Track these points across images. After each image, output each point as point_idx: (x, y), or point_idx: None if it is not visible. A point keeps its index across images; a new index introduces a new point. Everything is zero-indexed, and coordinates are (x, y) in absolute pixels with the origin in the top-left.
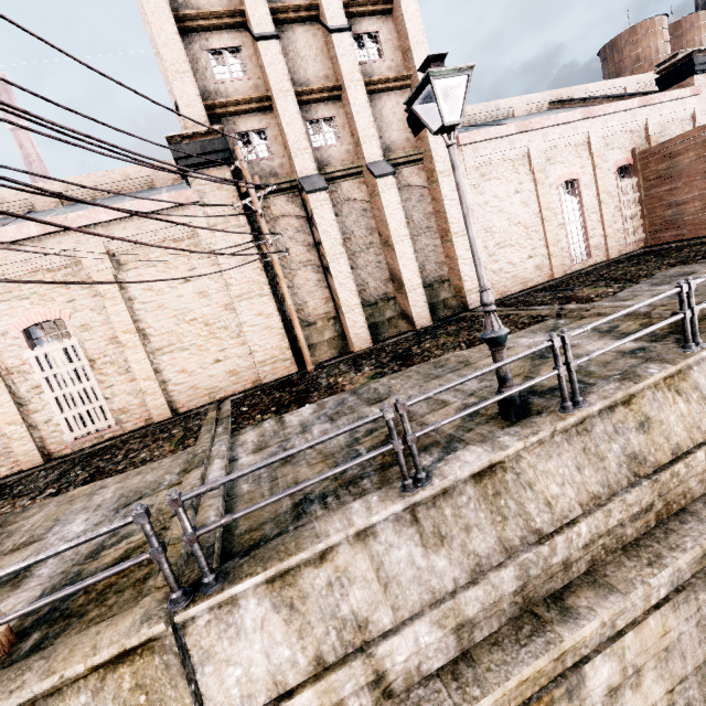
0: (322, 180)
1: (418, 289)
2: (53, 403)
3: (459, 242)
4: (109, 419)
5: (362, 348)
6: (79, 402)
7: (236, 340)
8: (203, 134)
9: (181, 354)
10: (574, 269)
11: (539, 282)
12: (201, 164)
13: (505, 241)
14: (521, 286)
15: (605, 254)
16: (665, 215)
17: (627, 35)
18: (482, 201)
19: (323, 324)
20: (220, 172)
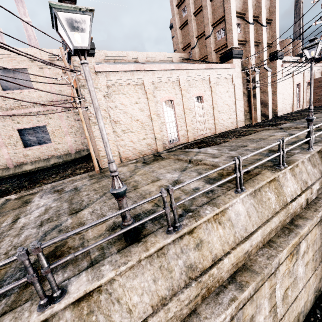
0: (257, 69)
1: (271, 107)
2: (197, 122)
3: (278, 95)
4: (207, 130)
5: (258, 121)
6: (202, 123)
7: (234, 113)
8: (238, 48)
9: (223, 114)
10: (296, 110)
11: (290, 112)
12: (236, 57)
13: (285, 97)
14: (286, 112)
15: (302, 107)
16: (317, 98)
17: (280, 43)
18: (283, 84)
19: (246, 114)
20: (238, 61)
